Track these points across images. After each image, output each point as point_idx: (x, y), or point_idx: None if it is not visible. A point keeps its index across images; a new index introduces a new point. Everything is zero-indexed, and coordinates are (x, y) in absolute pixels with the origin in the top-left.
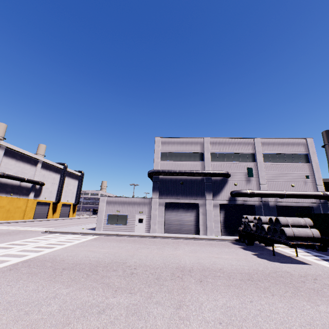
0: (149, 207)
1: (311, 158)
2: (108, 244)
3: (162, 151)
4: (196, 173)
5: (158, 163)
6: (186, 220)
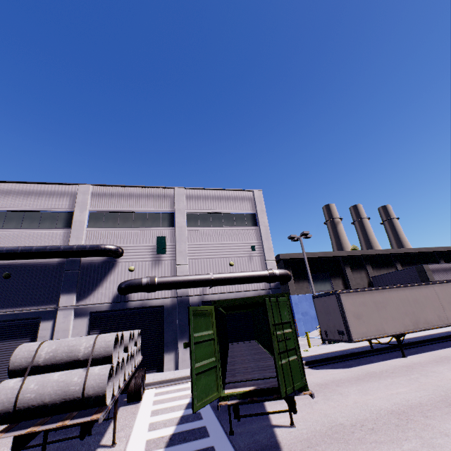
0: None
1: (259, 218)
2: None
3: None
4: (37, 251)
5: None
6: (2, 363)
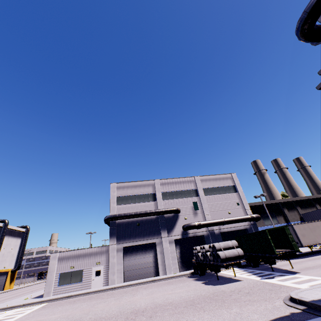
0: (107, 255)
1: (237, 188)
2: (59, 309)
3: (118, 195)
4: (150, 213)
5: (114, 208)
6: (146, 263)
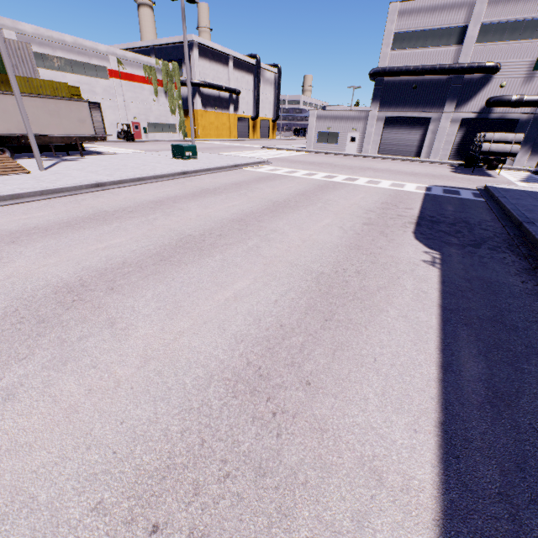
0: (364, 123)
1: None
2: (319, 157)
3: (397, 31)
4: (439, 70)
5: (386, 56)
6: (408, 141)
